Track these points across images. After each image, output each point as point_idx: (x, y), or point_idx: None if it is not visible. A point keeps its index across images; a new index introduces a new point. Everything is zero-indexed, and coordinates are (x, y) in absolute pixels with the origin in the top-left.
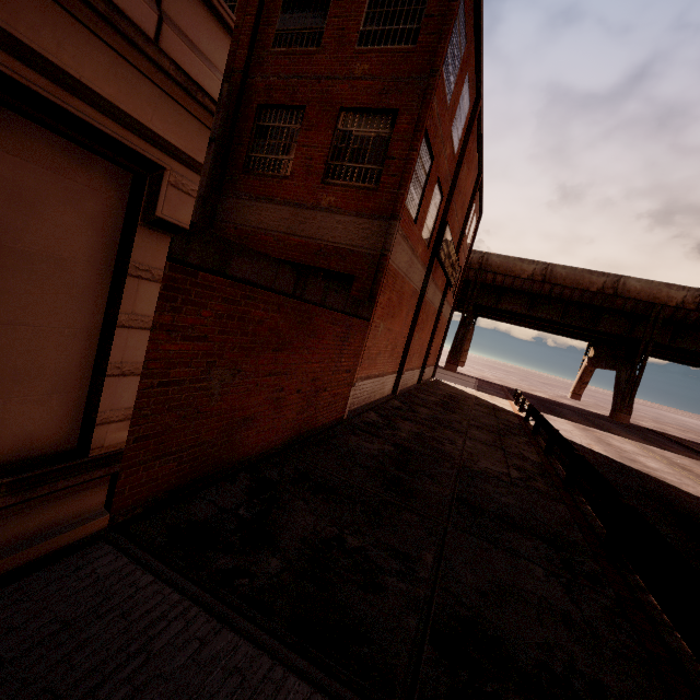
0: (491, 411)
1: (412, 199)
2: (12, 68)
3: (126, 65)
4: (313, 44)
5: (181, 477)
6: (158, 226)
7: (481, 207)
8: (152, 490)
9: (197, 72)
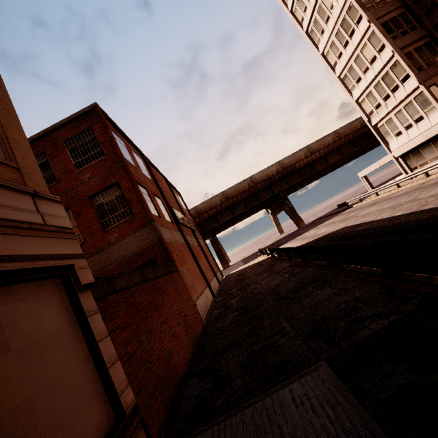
0: (258, 265)
1: (151, 209)
2: (17, 266)
3: (42, 238)
4: (52, 181)
5: (166, 403)
6: (84, 289)
7: (177, 191)
8: (160, 418)
9: (61, 223)
